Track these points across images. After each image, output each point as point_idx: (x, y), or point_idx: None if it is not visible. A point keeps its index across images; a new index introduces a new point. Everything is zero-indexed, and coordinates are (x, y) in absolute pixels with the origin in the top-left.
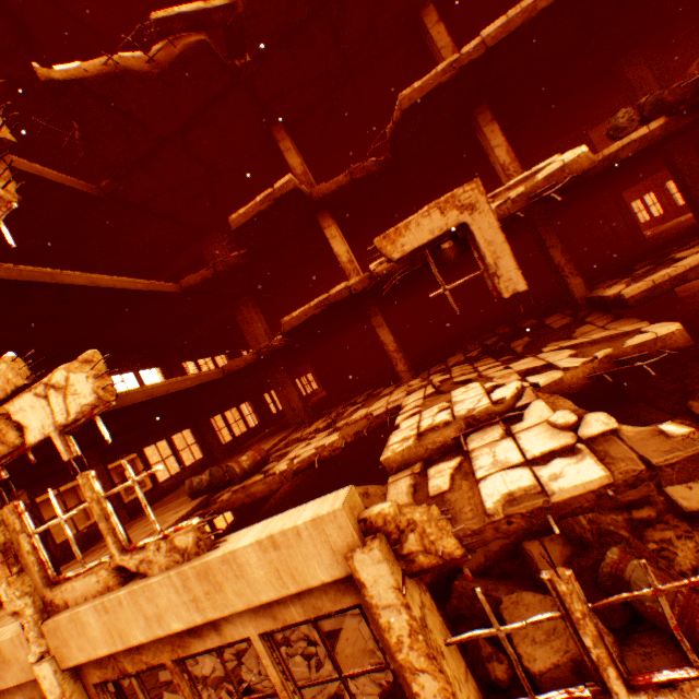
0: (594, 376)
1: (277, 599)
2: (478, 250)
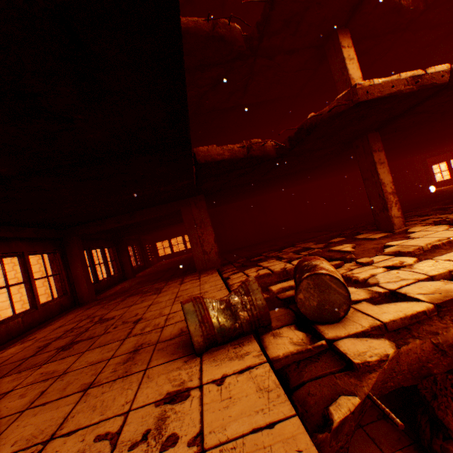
0: None
1: None
2: None
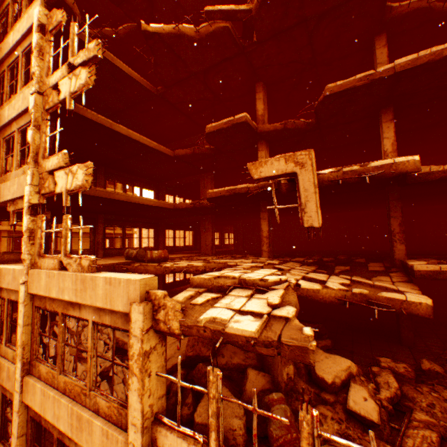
0: (343, 300)
1: (104, 309)
2: (299, 192)
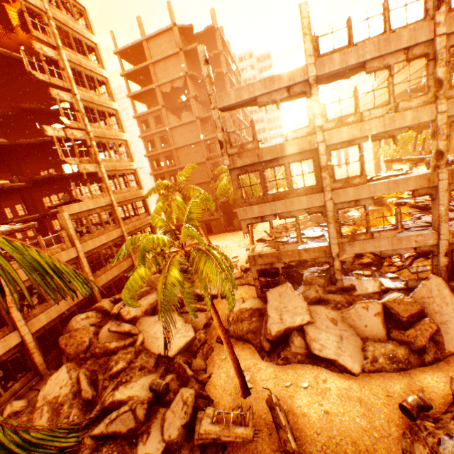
0: None
1: None
2: None
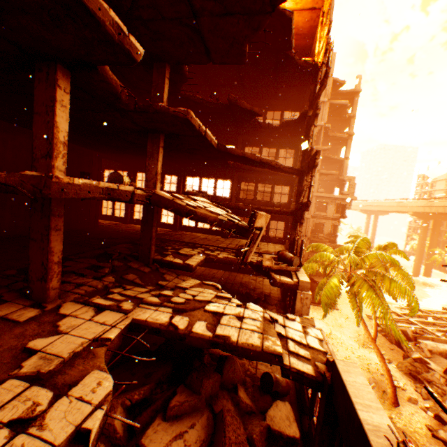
0: None
1: None
2: (256, 240)
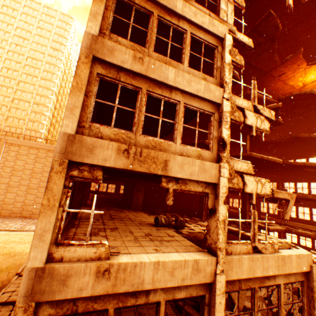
0: None
1: (290, 273)
2: (287, 206)
